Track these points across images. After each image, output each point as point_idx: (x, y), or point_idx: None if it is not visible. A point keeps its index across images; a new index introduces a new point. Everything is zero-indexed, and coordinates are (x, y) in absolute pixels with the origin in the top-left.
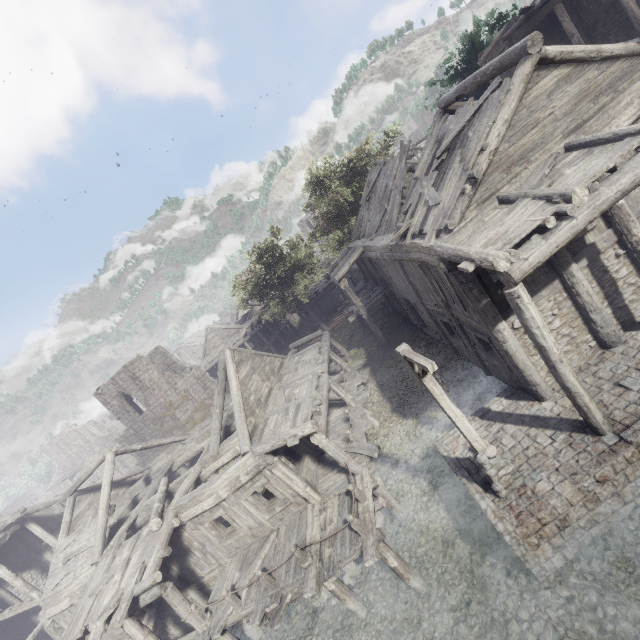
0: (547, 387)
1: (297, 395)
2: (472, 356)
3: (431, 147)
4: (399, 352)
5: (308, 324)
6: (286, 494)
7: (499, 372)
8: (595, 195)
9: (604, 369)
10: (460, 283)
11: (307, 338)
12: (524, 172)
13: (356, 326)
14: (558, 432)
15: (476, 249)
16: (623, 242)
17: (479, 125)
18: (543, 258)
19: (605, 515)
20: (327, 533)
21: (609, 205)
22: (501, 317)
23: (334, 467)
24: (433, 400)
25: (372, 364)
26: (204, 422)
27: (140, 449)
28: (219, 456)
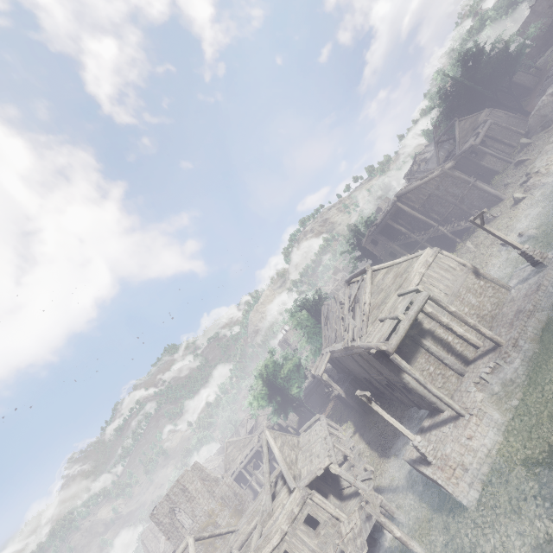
0: (441, 403)
1: (315, 451)
2: (408, 400)
3: (347, 300)
4: (356, 394)
5: (306, 421)
6: (324, 518)
7: (421, 404)
8: (407, 315)
9: (462, 387)
10: (376, 359)
11: (310, 422)
12: (385, 307)
13: (342, 409)
14: (450, 423)
15: (373, 343)
16: (442, 325)
17: (361, 294)
18: (398, 342)
19: (482, 458)
20: (356, 533)
21: (414, 317)
22: (402, 371)
23: (350, 496)
24: (401, 439)
25: (359, 430)
26: (248, 510)
27: (208, 537)
28: (273, 513)
